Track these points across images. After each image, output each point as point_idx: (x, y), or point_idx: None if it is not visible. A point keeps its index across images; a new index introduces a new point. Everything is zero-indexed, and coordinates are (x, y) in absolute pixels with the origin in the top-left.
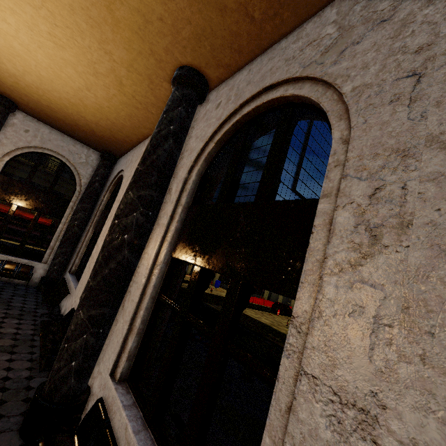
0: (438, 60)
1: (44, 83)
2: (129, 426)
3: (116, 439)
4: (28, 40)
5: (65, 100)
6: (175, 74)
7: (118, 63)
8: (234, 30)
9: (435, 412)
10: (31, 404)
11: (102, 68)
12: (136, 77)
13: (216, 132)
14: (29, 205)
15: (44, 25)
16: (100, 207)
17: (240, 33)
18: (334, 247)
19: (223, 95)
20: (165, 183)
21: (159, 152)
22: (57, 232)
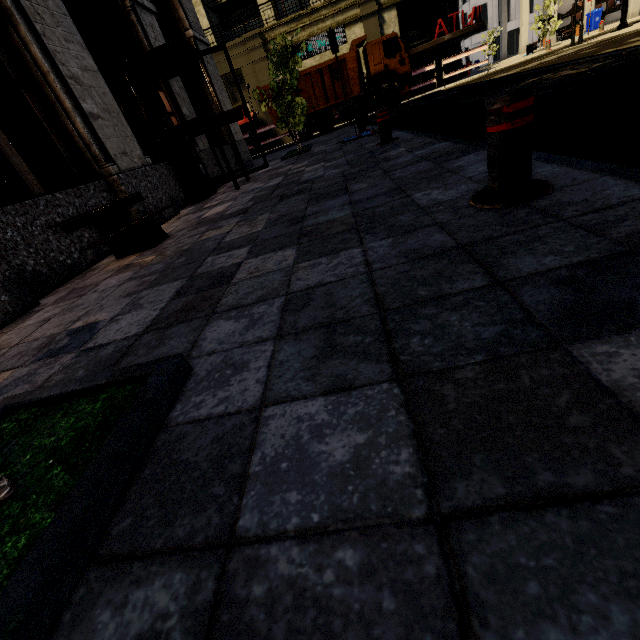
0: None
1: None
2: None
3: None
4: None
5: None
6: None
7: None
8: None
9: None
10: None
11: None
12: None
13: None
14: None
15: None
16: None
17: None
18: None
19: None
20: None
21: None
22: None
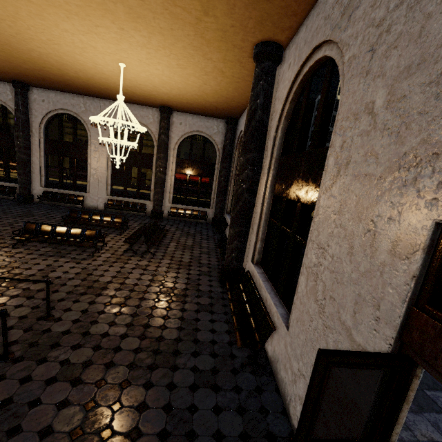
0: (382, 38)
1: (182, 91)
2: (260, 279)
3: (256, 285)
4: (168, 73)
5: (195, 95)
6: (254, 54)
7: (216, 62)
8: (283, 5)
9: (339, 243)
10: (221, 271)
11: (208, 69)
12: (230, 64)
13: (289, 93)
14: (195, 173)
15: (174, 62)
16: (234, 163)
17: (289, 4)
18: (326, 179)
19: (292, 54)
20: (261, 145)
21: (253, 124)
22: (213, 187)
